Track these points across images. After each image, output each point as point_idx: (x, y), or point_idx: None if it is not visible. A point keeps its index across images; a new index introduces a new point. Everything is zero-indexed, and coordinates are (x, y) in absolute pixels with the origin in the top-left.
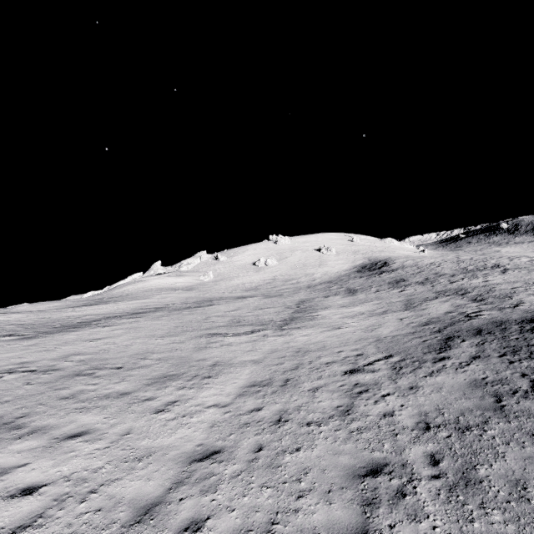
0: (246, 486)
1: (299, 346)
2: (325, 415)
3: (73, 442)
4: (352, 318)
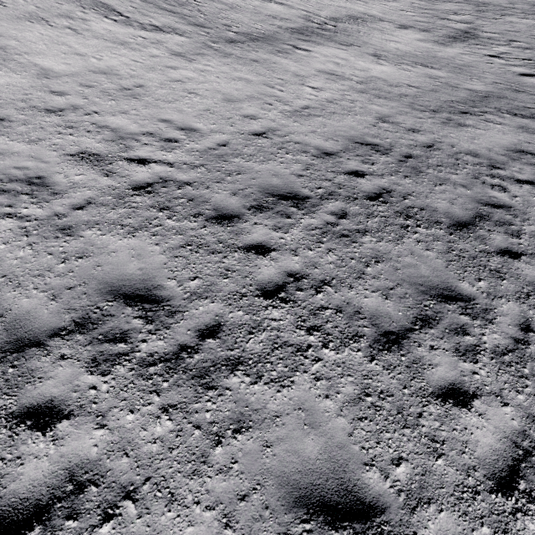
0: None
1: (148, 83)
2: None
3: None
4: (333, 80)
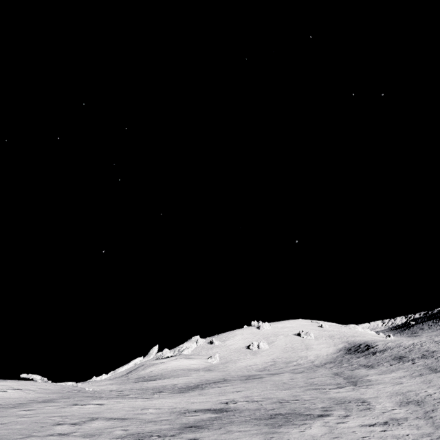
0: None
1: (392, 391)
2: None
3: (352, 417)
4: (401, 378)
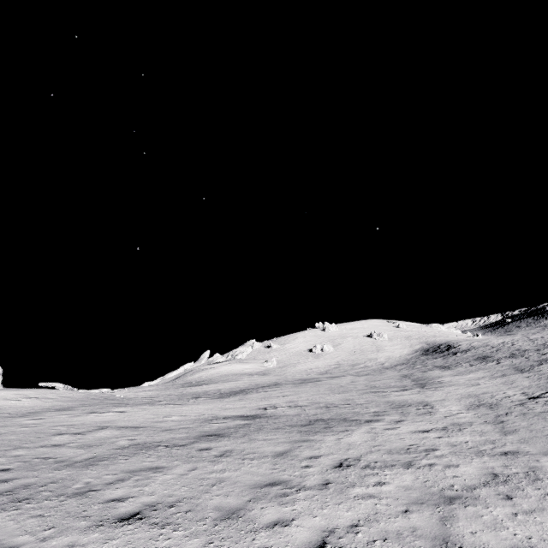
0: (544, 425)
1: (464, 393)
2: (547, 409)
3: (405, 422)
4: (478, 380)
